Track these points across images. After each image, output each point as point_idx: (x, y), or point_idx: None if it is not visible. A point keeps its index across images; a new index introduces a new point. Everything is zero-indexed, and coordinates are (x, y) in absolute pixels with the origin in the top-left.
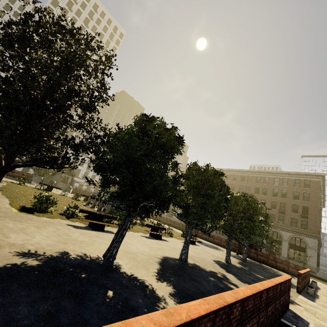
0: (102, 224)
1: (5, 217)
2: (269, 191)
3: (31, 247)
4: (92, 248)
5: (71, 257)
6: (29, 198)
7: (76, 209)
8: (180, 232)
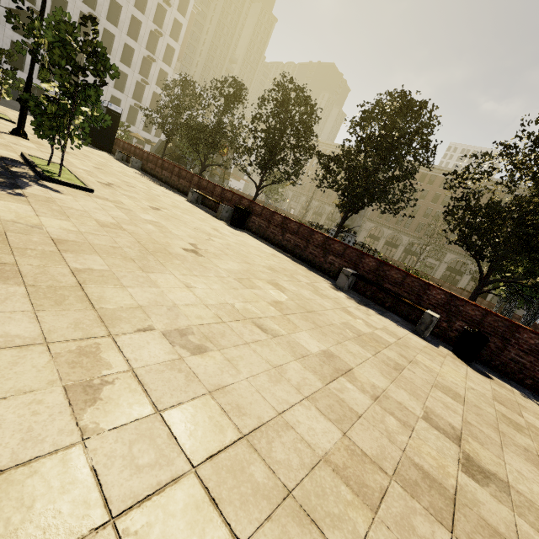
0: None
1: None
2: None
3: None
4: None
5: None
6: None
7: None
8: None
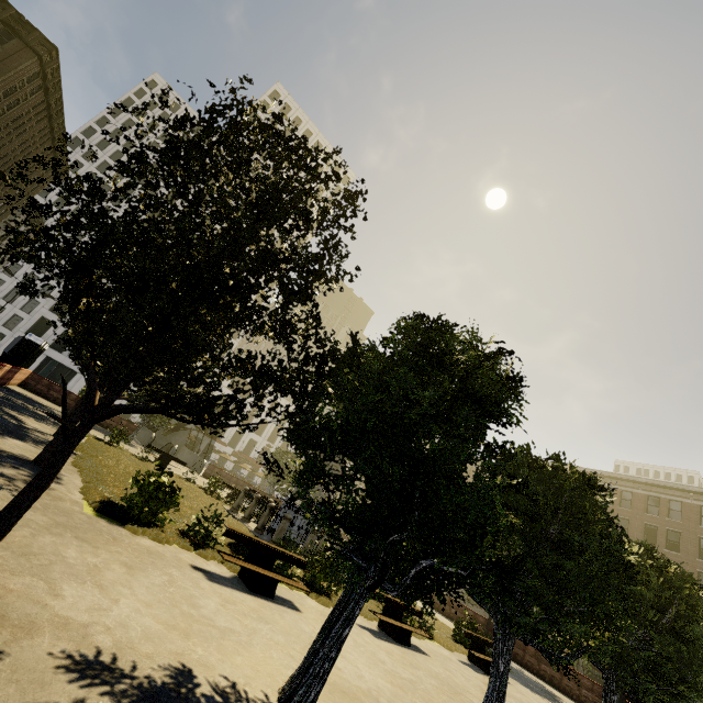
0: (273, 577)
1: (65, 527)
2: (686, 543)
3: (106, 637)
4: (249, 659)
5: (200, 695)
6: (123, 480)
7: (217, 526)
8: (444, 621)
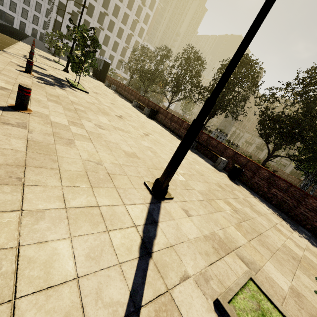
0: None
1: None
2: None
3: None
4: None
5: None
6: None
7: None
8: None
